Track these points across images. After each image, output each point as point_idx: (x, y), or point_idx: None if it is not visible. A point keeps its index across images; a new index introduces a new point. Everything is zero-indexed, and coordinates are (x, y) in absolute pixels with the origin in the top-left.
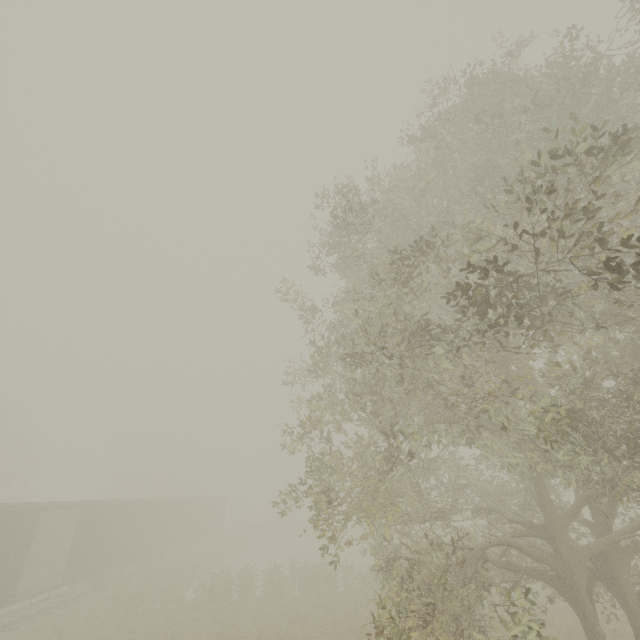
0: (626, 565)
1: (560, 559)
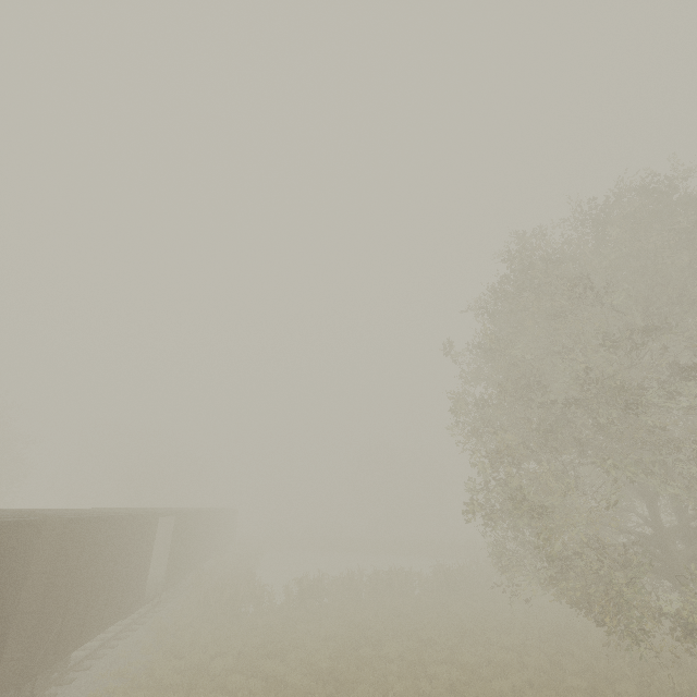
0: None
1: (671, 558)
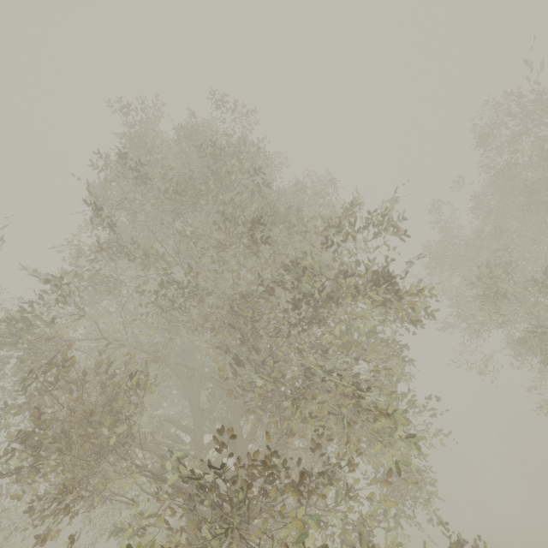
0: None
1: None
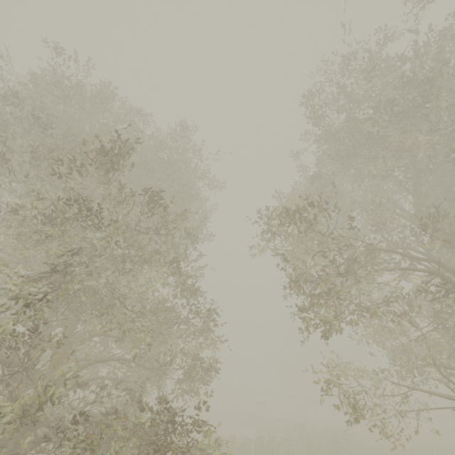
0: None
1: None
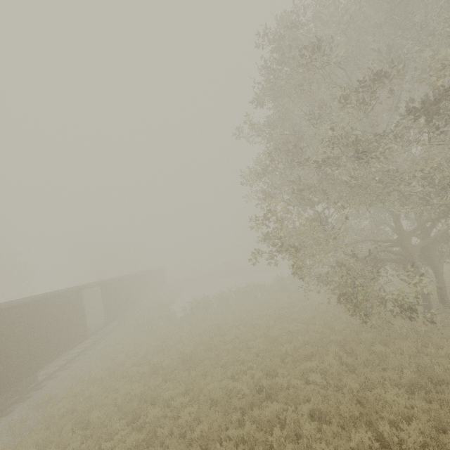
0: (436, 248)
1: (407, 251)
